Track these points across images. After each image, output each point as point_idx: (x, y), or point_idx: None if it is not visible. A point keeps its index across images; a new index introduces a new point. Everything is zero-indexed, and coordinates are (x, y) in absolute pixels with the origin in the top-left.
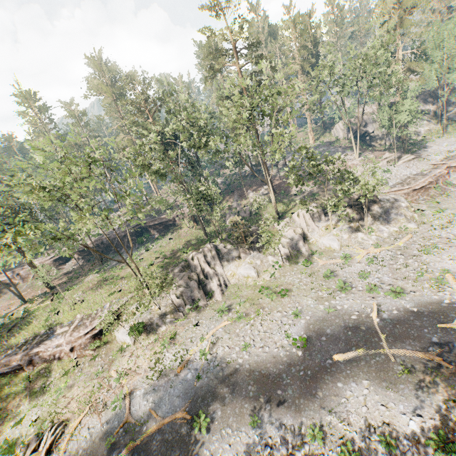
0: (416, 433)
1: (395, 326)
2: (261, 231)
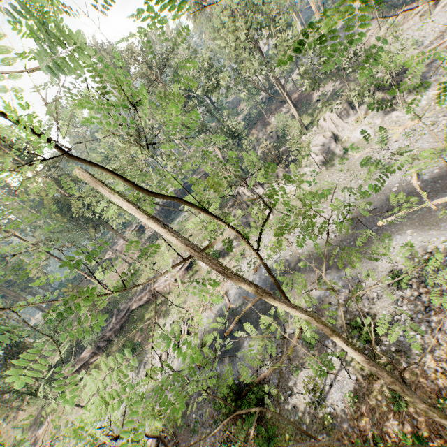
0: None
1: (435, 182)
2: (289, 145)
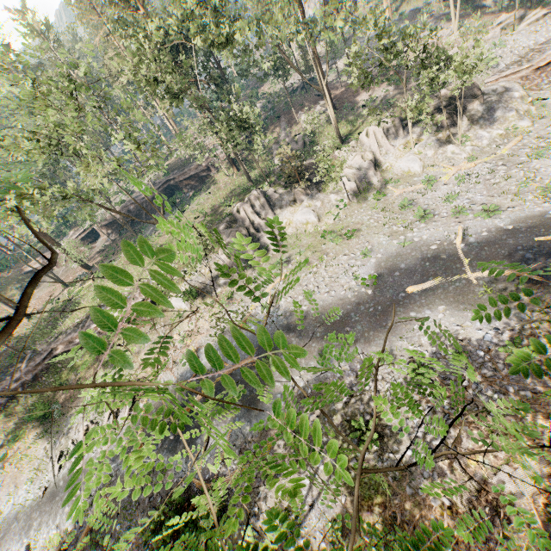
0: (490, 344)
1: (482, 249)
2: (317, 159)
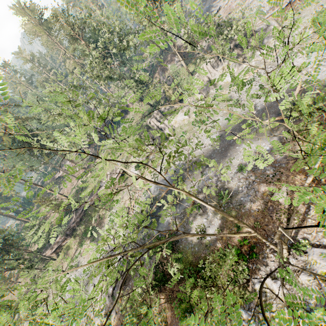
0: (269, 150)
1: (263, 111)
2: None
